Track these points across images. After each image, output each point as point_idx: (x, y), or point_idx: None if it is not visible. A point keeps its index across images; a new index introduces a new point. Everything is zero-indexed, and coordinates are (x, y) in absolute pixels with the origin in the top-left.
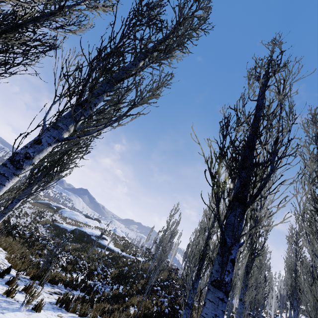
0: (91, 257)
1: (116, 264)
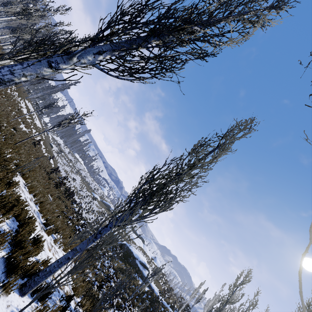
0: (132, 287)
1: (153, 311)
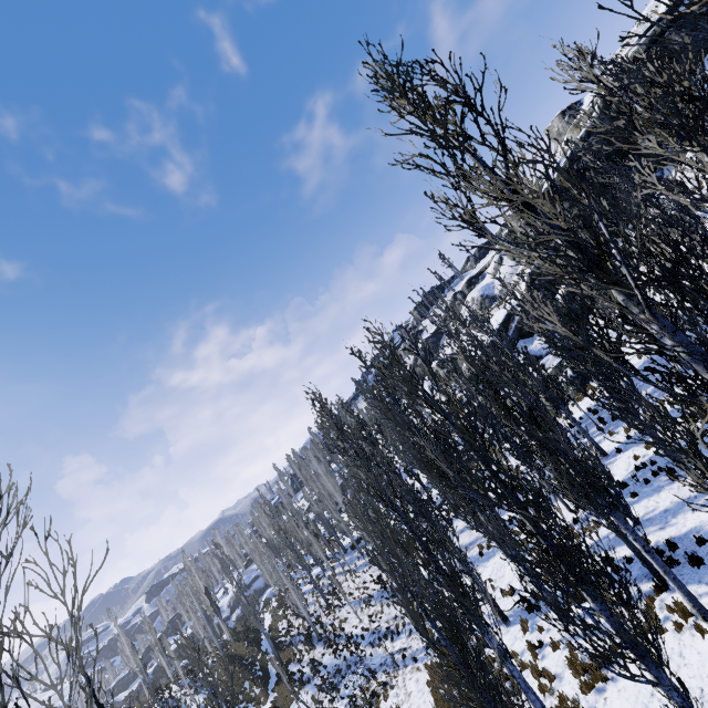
0: None
1: None
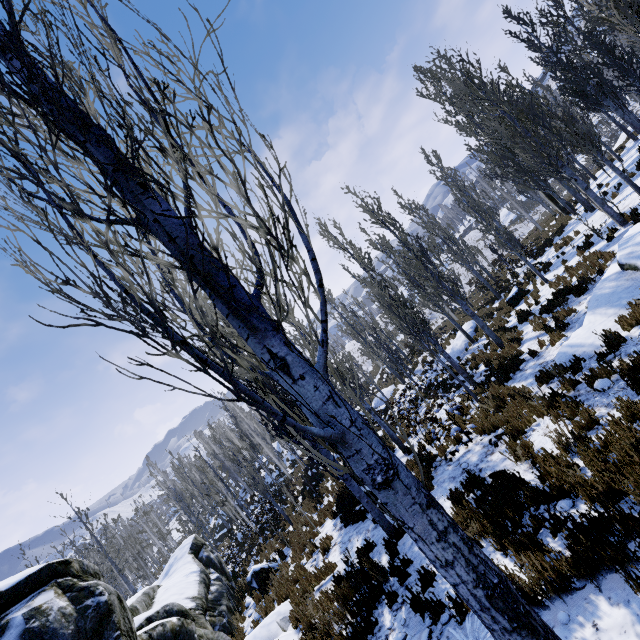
0: None
1: None
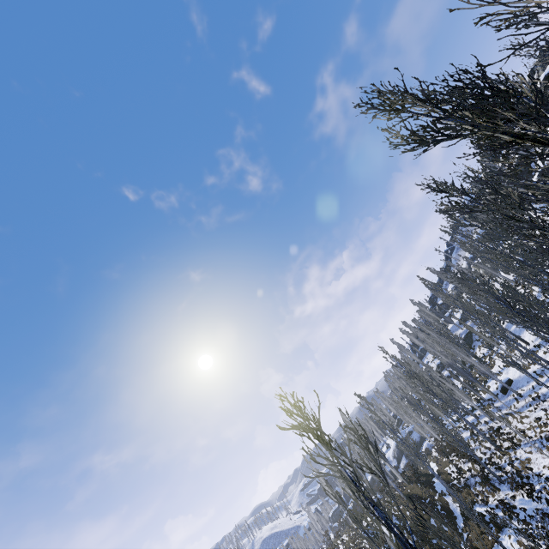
0: None
1: None
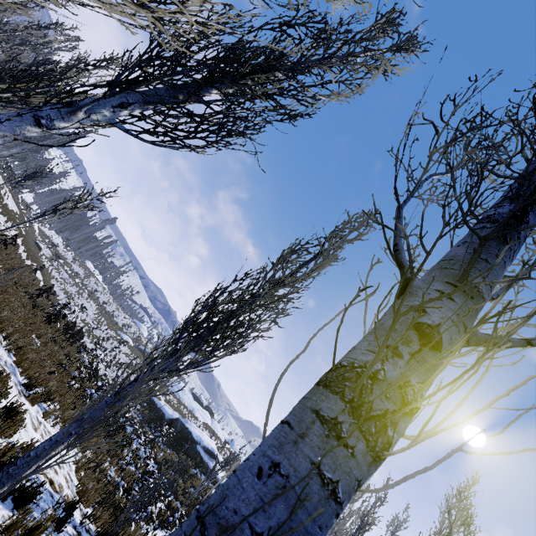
0: (188, 491)
1: None
